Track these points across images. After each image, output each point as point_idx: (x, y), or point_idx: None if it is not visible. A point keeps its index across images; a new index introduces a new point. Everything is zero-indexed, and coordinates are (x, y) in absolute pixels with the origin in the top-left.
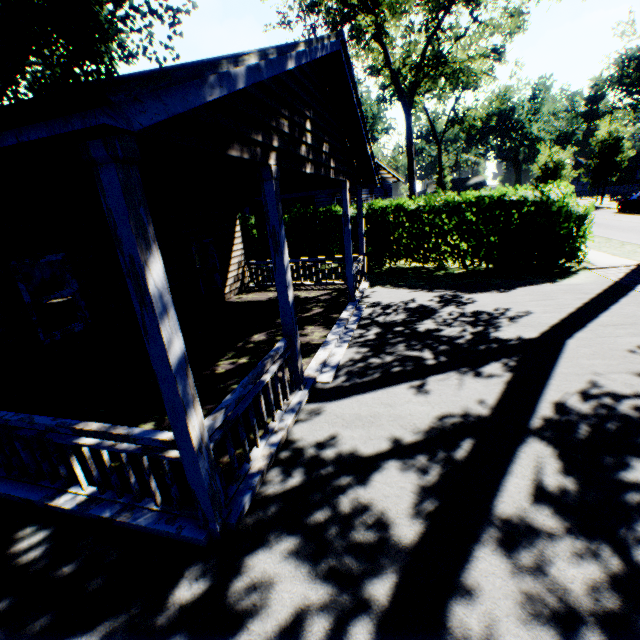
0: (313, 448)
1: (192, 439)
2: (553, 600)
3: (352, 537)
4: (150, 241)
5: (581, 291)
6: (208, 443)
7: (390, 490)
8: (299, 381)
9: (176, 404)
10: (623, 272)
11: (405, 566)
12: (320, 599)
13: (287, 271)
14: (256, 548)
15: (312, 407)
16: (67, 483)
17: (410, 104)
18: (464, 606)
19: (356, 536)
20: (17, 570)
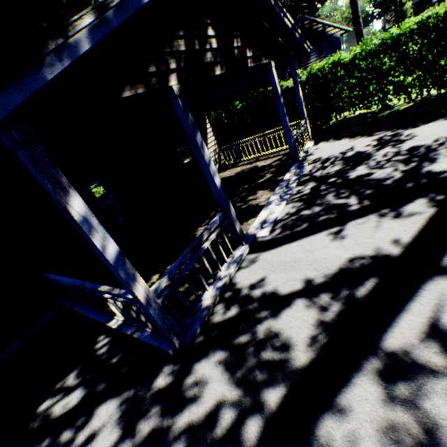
0: (247, 289)
1: (140, 300)
2: (418, 432)
3: (260, 357)
4: (66, 188)
5: None
6: (155, 299)
7: (295, 322)
8: (240, 239)
9: (123, 281)
10: None
11: (293, 383)
12: (232, 398)
13: (209, 164)
14: (201, 358)
15: (251, 257)
16: (113, 314)
17: None
18: (333, 421)
19: (263, 356)
20: (96, 358)
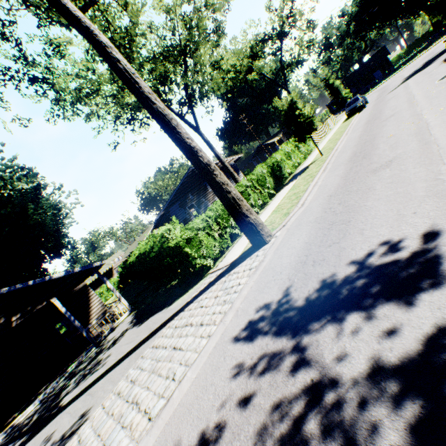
0: None
1: None
2: None
3: None
4: None
5: (155, 325)
6: None
7: None
8: None
9: None
10: (210, 281)
11: None
12: None
13: None
14: None
15: None
16: None
17: (197, 127)
18: None
19: None
20: None
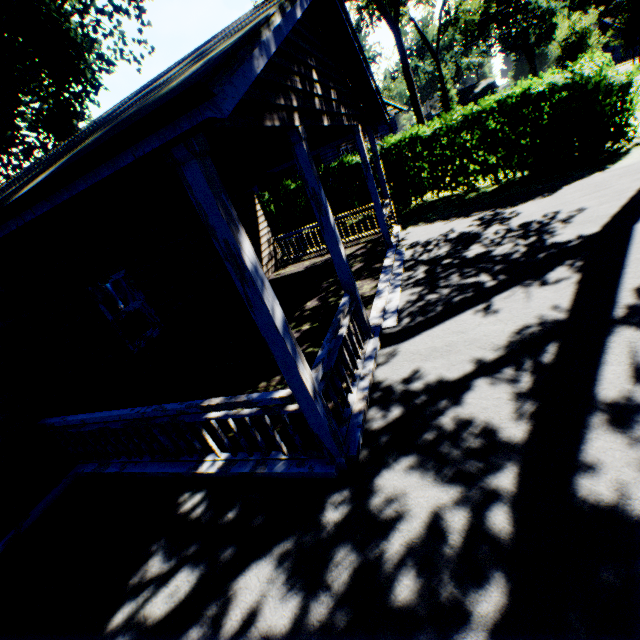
0: (400, 385)
1: (308, 389)
2: None
3: (464, 446)
4: (236, 223)
5: (638, 171)
6: (319, 392)
7: (487, 403)
8: (368, 331)
9: (288, 362)
10: None
11: (522, 459)
12: (452, 497)
13: (334, 229)
14: (380, 471)
15: (386, 351)
16: (203, 454)
17: (396, 19)
18: (589, 478)
19: (467, 445)
20: (192, 523)
